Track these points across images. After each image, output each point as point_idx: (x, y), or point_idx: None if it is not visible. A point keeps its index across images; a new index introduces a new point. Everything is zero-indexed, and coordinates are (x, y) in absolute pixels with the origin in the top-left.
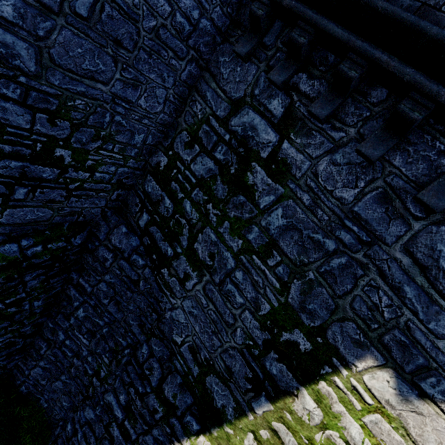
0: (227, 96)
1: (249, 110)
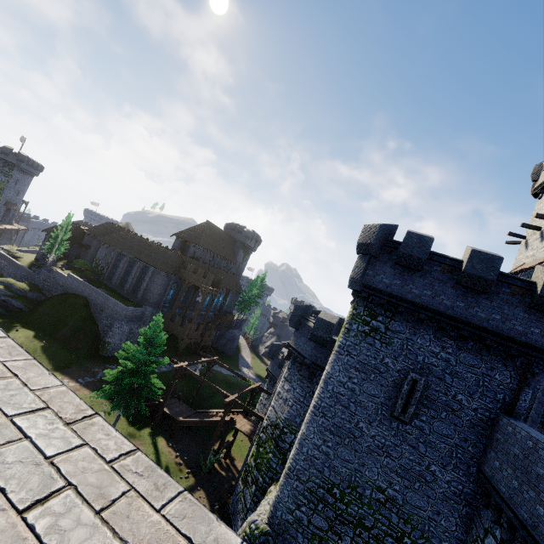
0: (483, 526)
1: (490, 535)
